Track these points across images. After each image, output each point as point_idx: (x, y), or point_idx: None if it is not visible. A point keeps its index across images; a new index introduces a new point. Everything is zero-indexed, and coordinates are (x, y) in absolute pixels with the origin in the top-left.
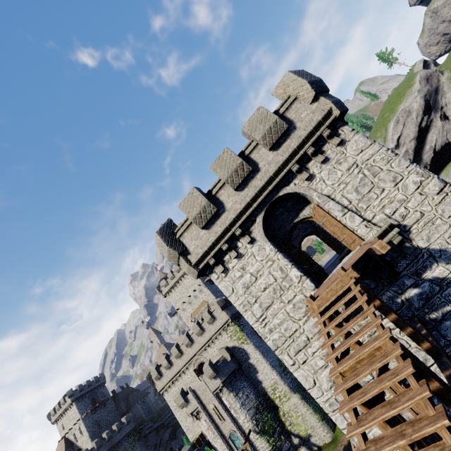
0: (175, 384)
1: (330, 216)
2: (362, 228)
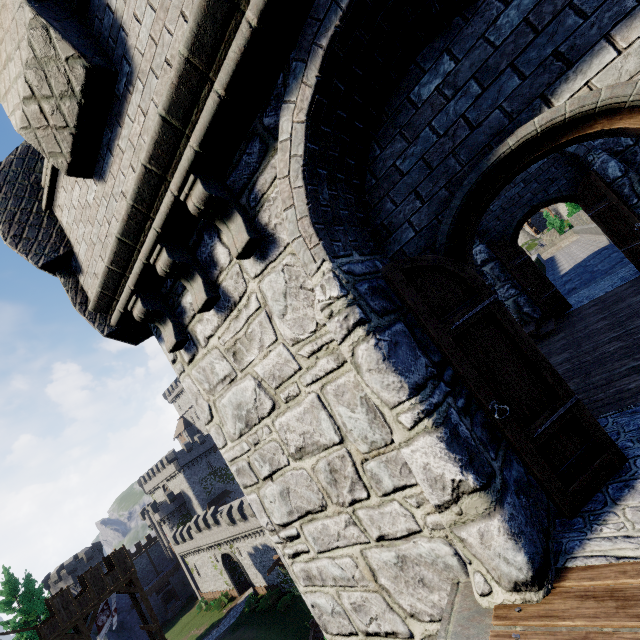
0: None
1: None
2: None
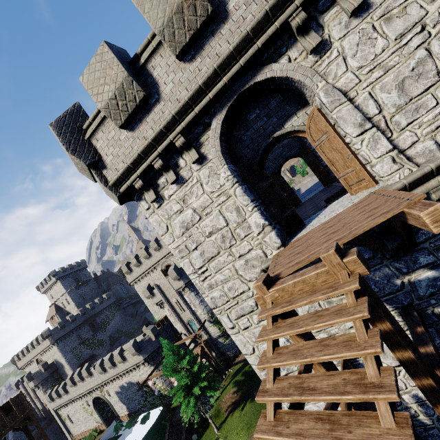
0: (144, 279)
1: (335, 133)
2: (385, 163)
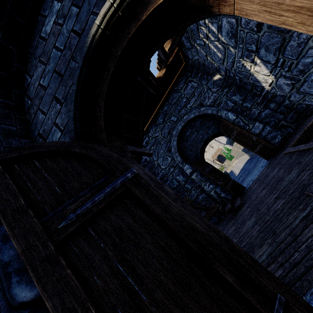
0: None
1: None
2: None
